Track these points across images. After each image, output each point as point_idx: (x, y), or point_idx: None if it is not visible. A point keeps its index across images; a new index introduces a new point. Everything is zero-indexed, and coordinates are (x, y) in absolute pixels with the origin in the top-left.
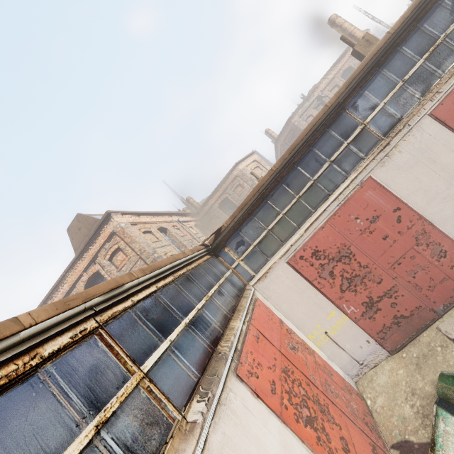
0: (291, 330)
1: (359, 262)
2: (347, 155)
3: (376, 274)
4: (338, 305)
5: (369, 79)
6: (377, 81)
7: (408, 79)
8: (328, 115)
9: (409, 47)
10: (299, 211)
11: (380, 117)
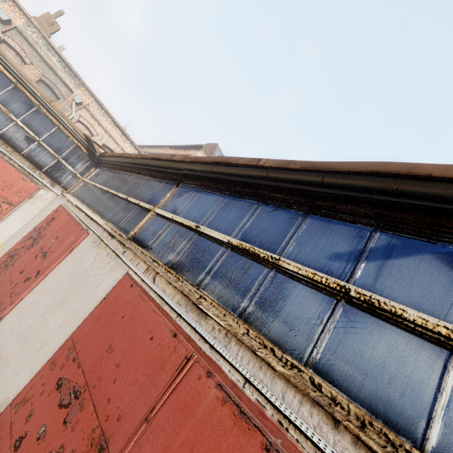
0: (3, 213)
1: (21, 256)
2: (128, 209)
3: (0, 276)
4: (4, 254)
5: (211, 189)
6: (206, 199)
7: (200, 233)
8: (172, 169)
9: (257, 213)
10: (97, 198)
11: (157, 222)
